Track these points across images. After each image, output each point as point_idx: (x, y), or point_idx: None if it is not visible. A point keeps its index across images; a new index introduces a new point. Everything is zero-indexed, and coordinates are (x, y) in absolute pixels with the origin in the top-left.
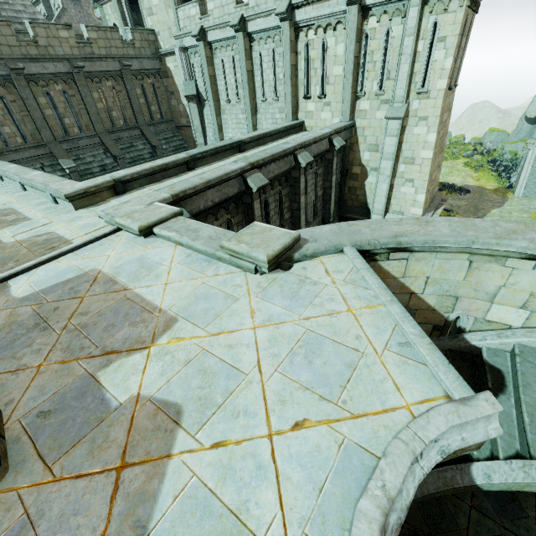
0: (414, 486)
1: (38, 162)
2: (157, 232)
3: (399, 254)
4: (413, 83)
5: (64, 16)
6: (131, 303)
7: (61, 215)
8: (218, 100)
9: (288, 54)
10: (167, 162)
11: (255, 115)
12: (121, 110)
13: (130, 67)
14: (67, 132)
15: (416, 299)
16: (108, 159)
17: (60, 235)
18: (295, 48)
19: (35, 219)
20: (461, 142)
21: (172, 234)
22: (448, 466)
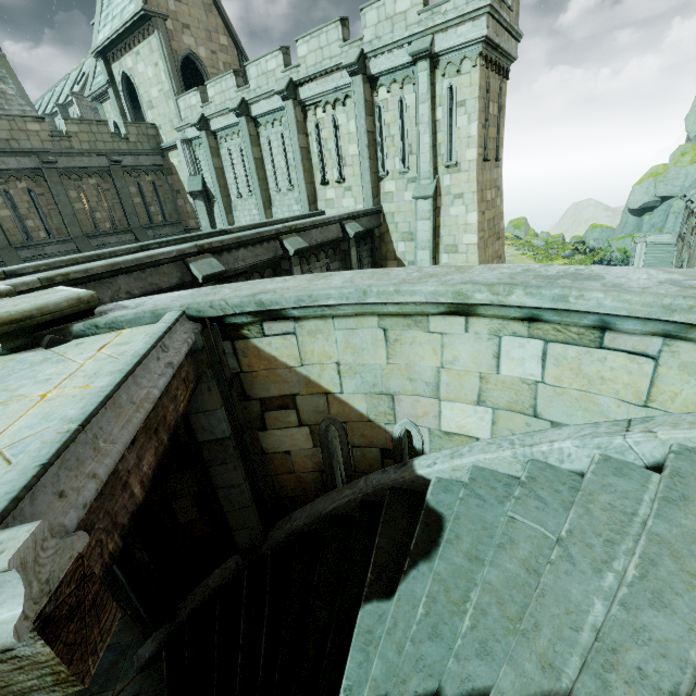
0: None
1: None
2: None
3: (279, 325)
4: (439, 156)
5: None
6: None
7: None
8: (228, 195)
9: (296, 135)
10: (99, 252)
11: (269, 210)
12: (108, 212)
13: (121, 163)
14: (29, 237)
15: (337, 403)
16: None
17: None
18: (305, 130)
19: None
20: (559, 242)
21: None
22: None
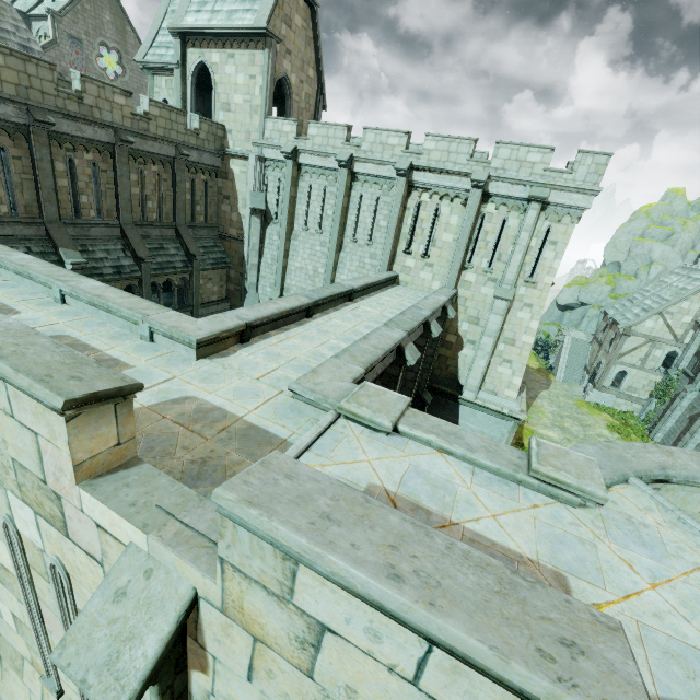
0: None
1: (22, 245)
2: (407, 430)
3: (656, 483)
4: (522, 271)
5: (53, 49)
6: (484, 547)
7: (179, 366)
8: (291, 223)
9: (398, 206)
10: (294, 306)
11: (338, 253)
12: (158, 202)
13: (187, 157)
14: (79, 213)
15: None
16: (127, 259)
17: (217, 406)
18: (404, 203)
19: (139, 366)
20: None
21: (434, 437)
22: None
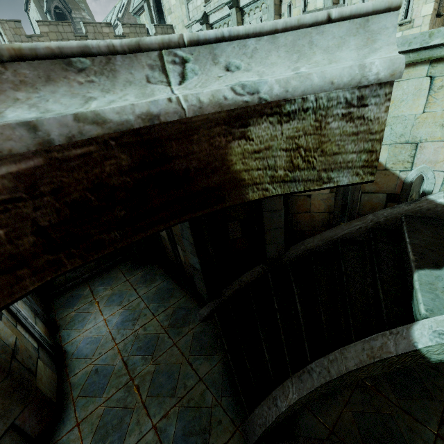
0: (131, 103)
1: None
2: None
3: None
4: None
5: None
6: None
7: None
8: None
9: (272, 16)
10: None
11: None
12: None
13: None
14: None
15: None
16: None
17: None
18: (279, 12)
19: None
20: None
21: None
22: (378, 333)
